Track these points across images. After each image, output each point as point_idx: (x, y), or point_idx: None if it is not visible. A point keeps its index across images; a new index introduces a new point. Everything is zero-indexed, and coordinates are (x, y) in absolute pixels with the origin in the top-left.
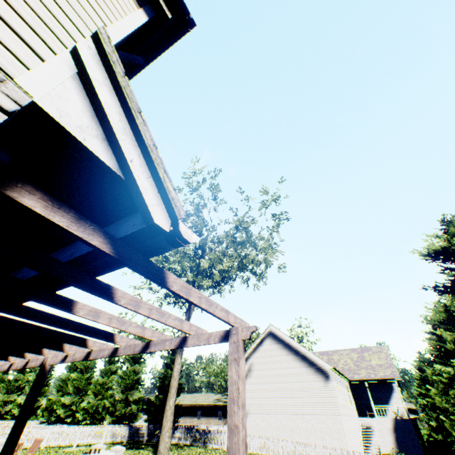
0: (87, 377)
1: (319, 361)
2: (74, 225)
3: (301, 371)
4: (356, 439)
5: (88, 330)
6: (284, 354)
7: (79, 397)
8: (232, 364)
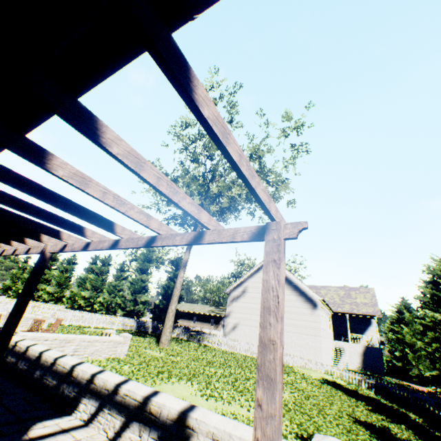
0: (102, 279)
1: (310, 292)
2: None
3: (291, 298)
4: (329, 356)
5: (80, 211)
6: None
7: (96, 293)
8: (268, 266)
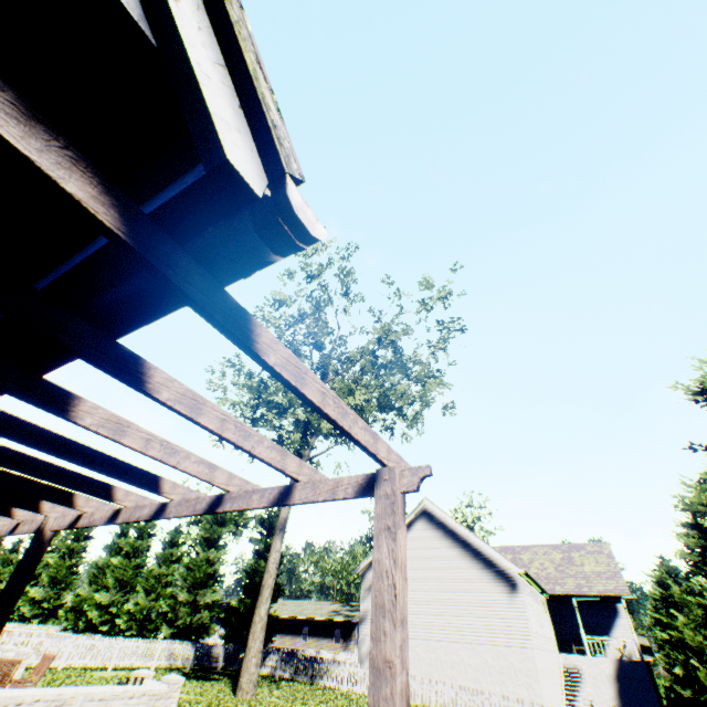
0: (135, 565)
1: (502, 560)
2: (12, 125)
3: (471, 575)
4: (555, 687)
5: (110, 465)
6: (444, 546)
7: (122, 595)
8: (380, 537)
